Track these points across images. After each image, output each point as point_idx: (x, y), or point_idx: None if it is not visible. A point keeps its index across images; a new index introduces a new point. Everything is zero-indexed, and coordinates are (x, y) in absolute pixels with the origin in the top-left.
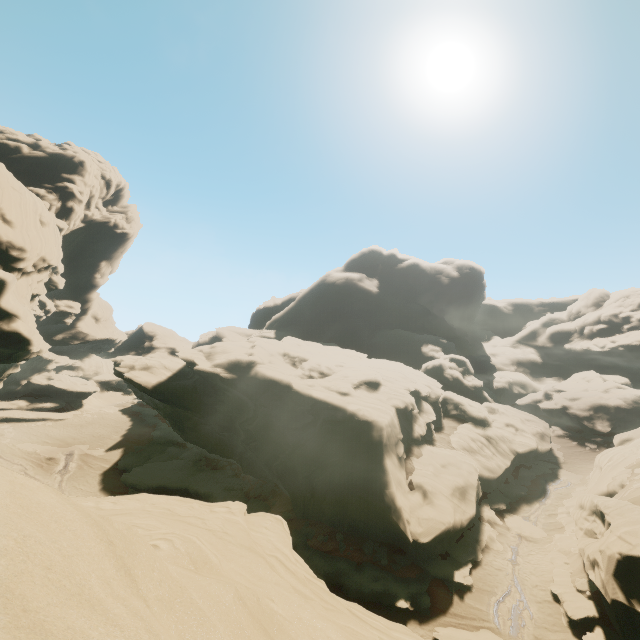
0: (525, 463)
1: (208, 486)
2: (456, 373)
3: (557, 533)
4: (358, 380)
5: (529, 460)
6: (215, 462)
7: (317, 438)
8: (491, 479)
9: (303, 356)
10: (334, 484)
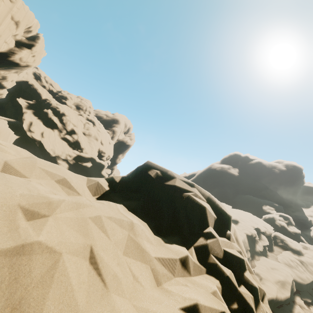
0: None
1: None
2: (283, 223)
3: None
4: None
5: None
6: None
7: None
8: (302, 284)
9: None
10: None
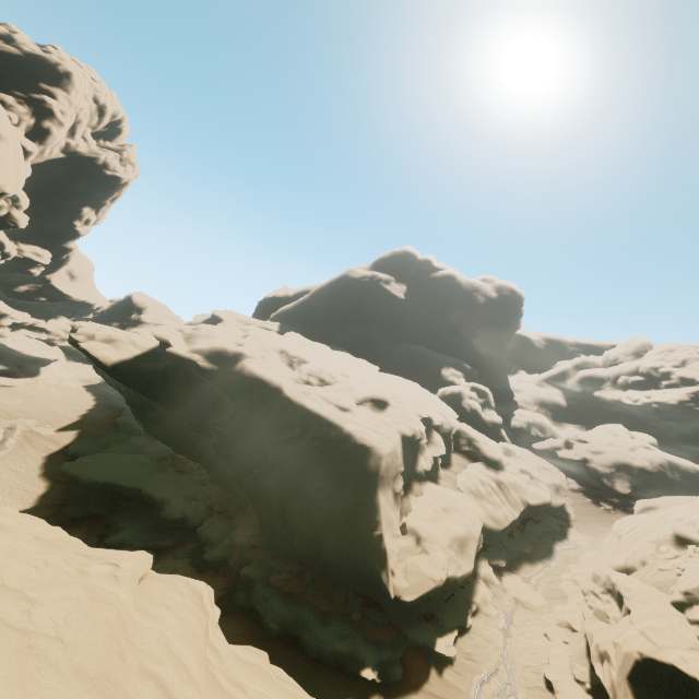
0: (534, 516)
1: (166, 491)
2: (475, 404)
3: (558, 603)
4: (363, 395)
5: (539, 514)
6: (183, 463)
7: (302, 457)
8: (495, 530)
9: (304, 357)
10: (312, 516)
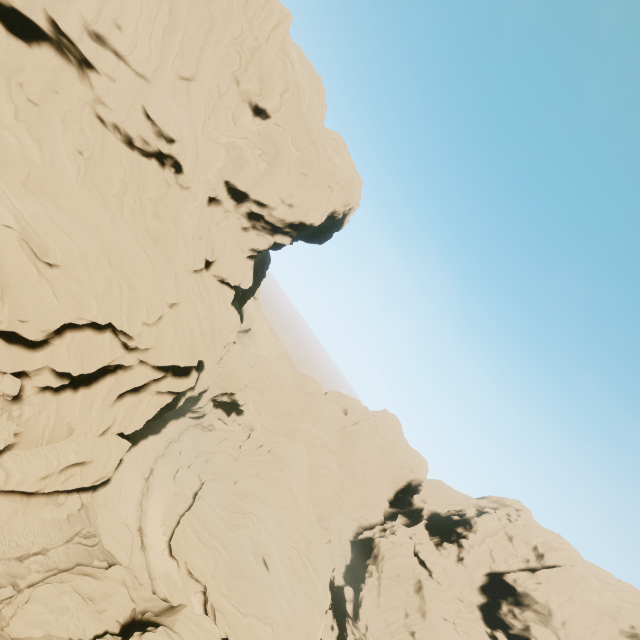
0: None
1: None
2: None
3: None
4: None
5: None
6: None
7: None
8: None
9: None
10: None
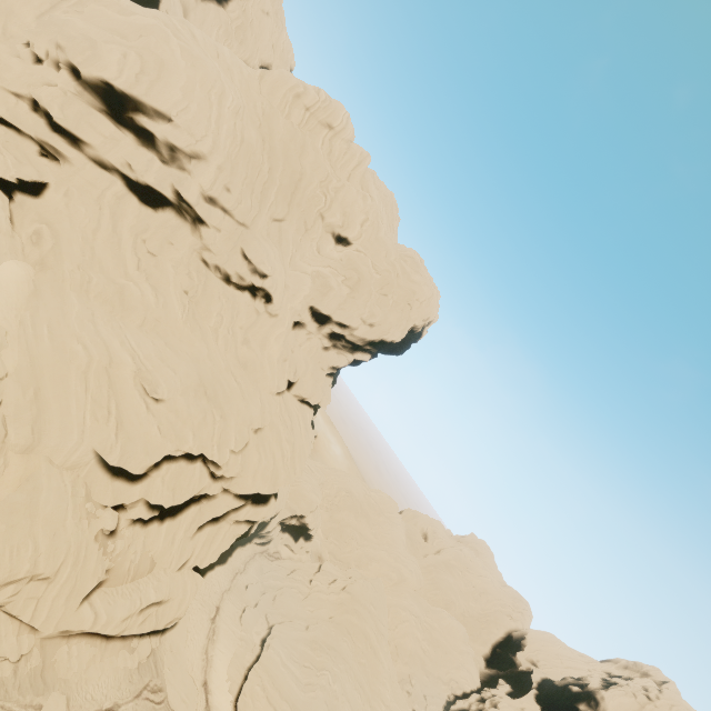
0: None
1: None
2: None
3: (50, 675)
4: None
5: None
6: None
7: None
8: None
9: None
10: None
